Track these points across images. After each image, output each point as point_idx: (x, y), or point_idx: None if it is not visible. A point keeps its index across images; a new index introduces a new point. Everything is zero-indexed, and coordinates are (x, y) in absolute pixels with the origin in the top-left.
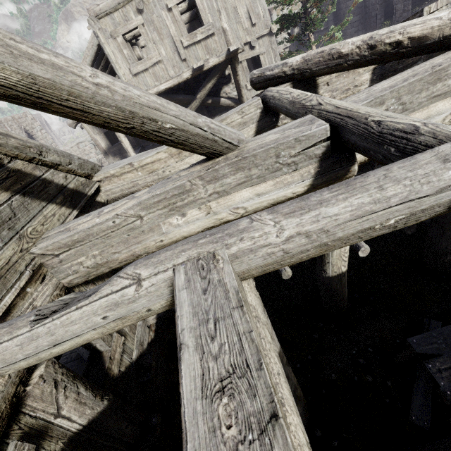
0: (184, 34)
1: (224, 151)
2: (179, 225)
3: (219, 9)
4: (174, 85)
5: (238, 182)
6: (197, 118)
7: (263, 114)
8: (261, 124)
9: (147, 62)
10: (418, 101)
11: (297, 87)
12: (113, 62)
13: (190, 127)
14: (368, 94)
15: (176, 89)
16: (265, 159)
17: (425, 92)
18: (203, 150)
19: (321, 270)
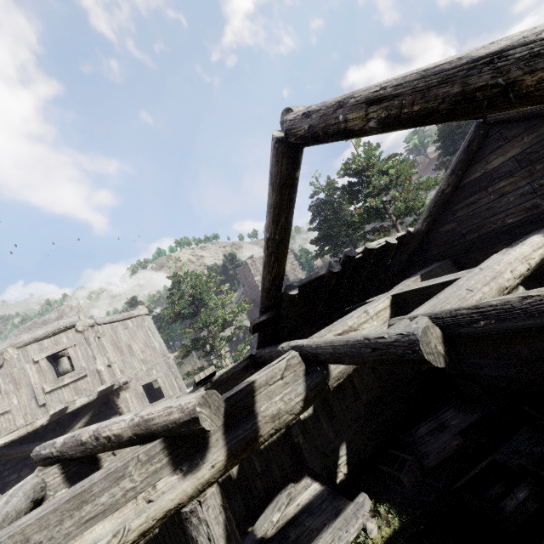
0: (50, 380)
1: None
2: None
3: (95, 355)
4: (20, 436)
5: None
6: None
7: None
8: None
9: None
10: (64, 533)
11: (68, 467)
12: None
13: None
14: None
15: (43, 431)
16: None
17: (69, 520)
18: None
19: None
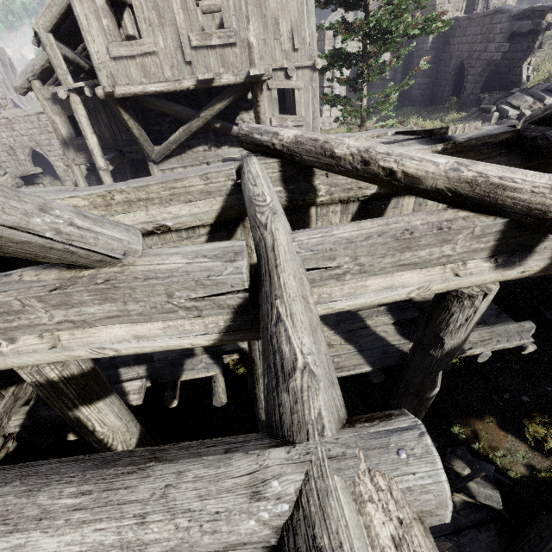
0: (196, 30)
1: (93, 264)
2: (2, 354)
3: (248, 15)
4: (168, 91)
5: (107, 315)
6: (31, 217)
7: (236, 188)
8: (231, 200)
9: (135, 47)
10: (381, 266)
11: (286, 168)
12: (83, 29)
13: (8, 231)
14: (321, 240)
15: (178, 93)
16: (150, 295)
17: (390, 258)
18: (48, 260)
19: (257, 411)
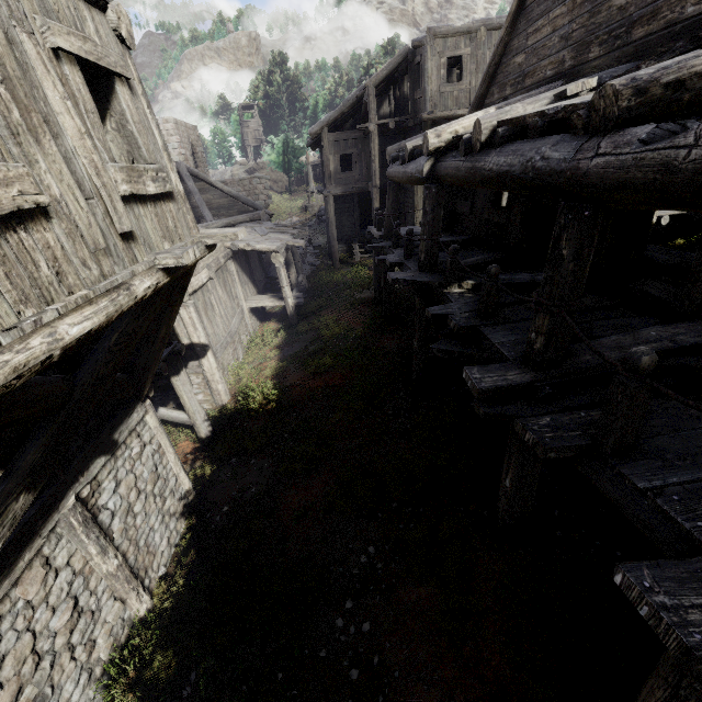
0: None
1: None
2: None
3: None
4: None
5: None
6: None
7: None
8: None
9: (456, 87)
10: None
11: None
12: (428, 76)
13: None
14: None
15: None
16: None
17: None
18: None
19: None
